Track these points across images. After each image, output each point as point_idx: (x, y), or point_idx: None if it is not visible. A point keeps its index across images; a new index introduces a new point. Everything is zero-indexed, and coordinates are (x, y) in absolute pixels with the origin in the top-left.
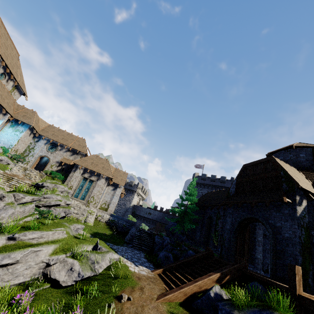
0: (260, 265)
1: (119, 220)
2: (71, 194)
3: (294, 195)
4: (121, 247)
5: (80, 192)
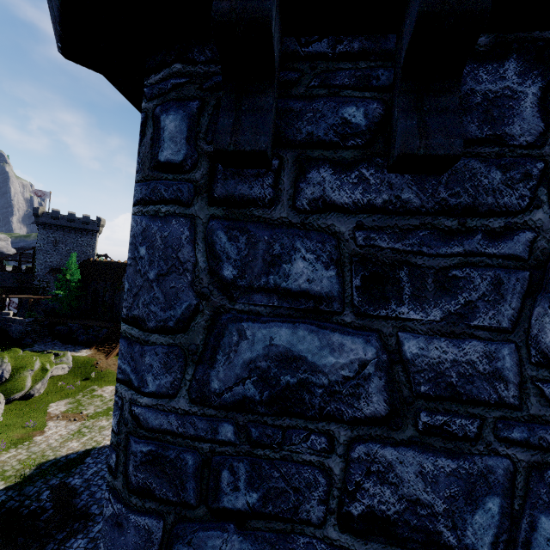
0: None
1: None
2: None
3: None
4: (38, 347)
5: None
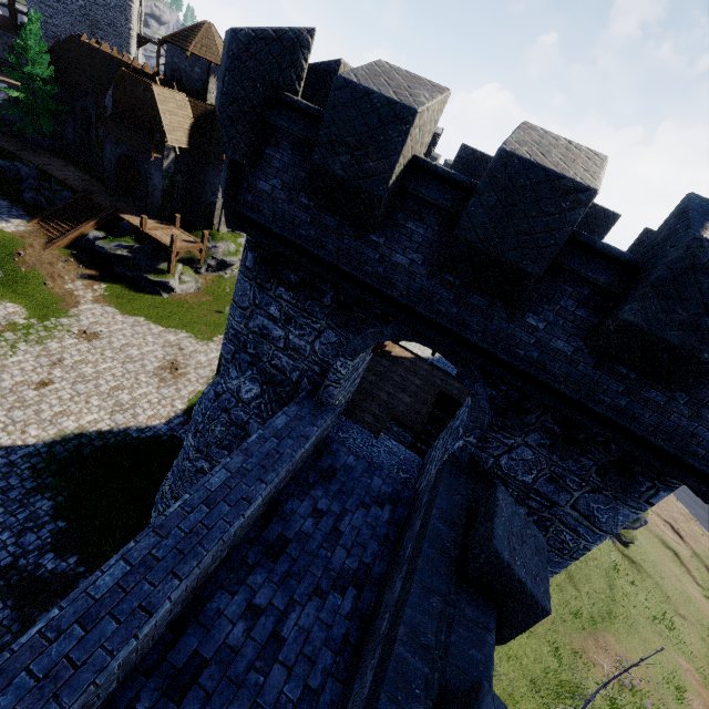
0: None
1: None
2: None
3: (164, 149)
4: None
5: None
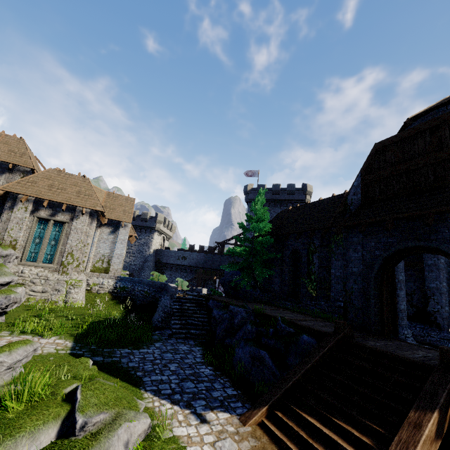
0: (405, 320)
1: (135, 285)
2: (16, 256)
3: None
4: (150, 350)
5: (39, 248)
